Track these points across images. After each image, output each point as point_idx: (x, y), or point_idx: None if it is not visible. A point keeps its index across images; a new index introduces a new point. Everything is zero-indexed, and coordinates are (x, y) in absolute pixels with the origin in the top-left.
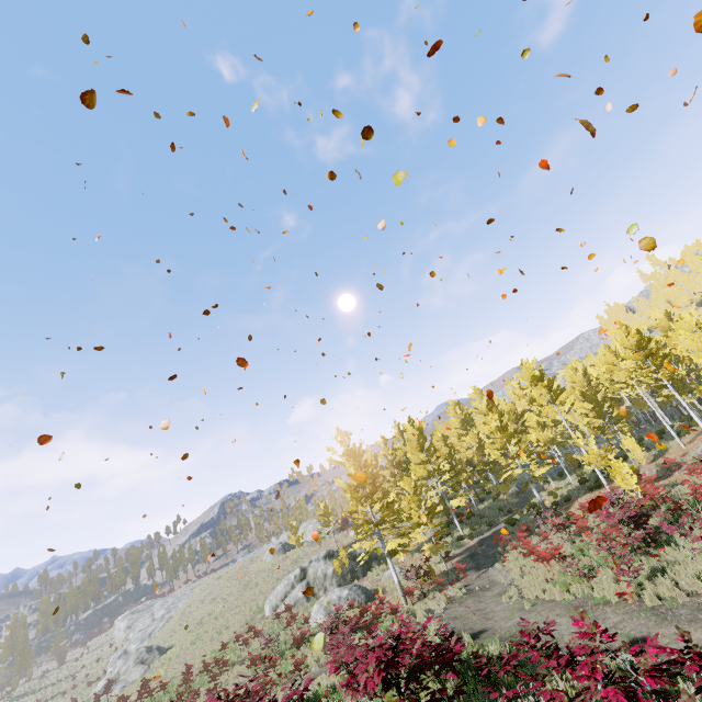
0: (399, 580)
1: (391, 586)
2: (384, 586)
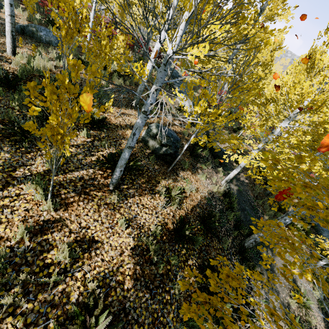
0: None
1: None
2: None
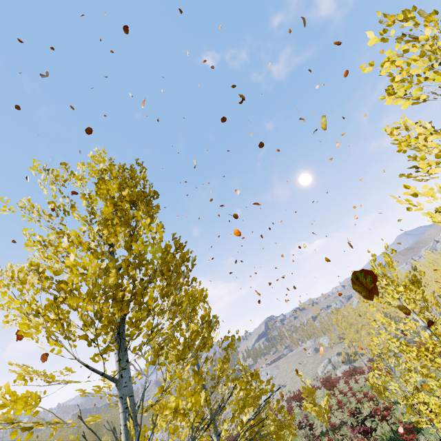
0: (365, 363)
1: (365, 365)
2: (362, 365)
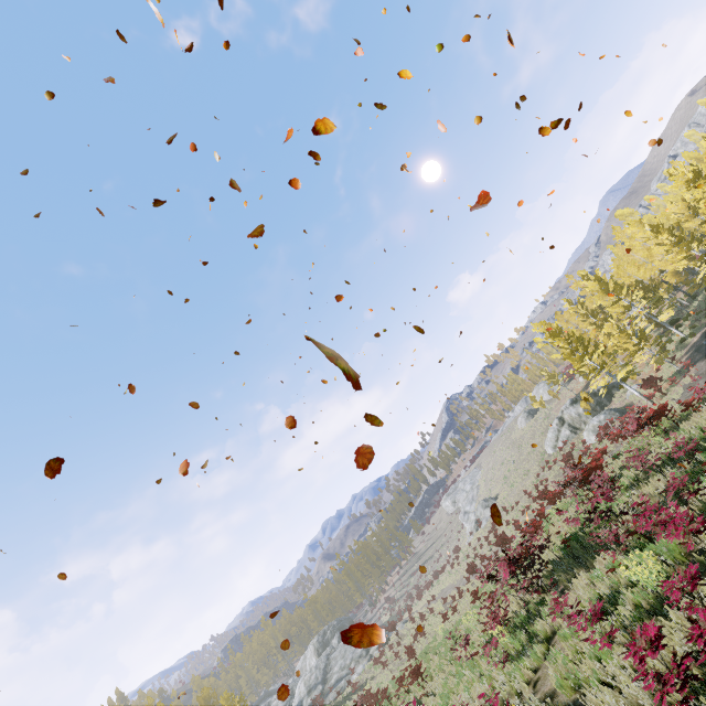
0: (639, 393)
1: (636, 399)
2: (630, 401)
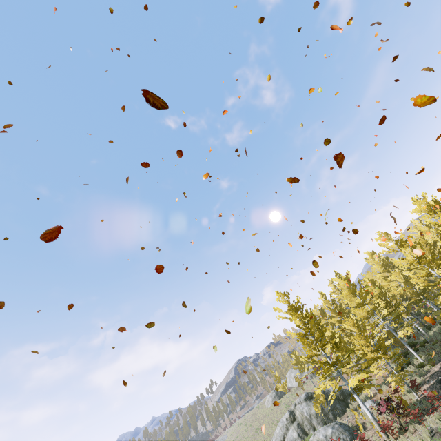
0: (373, 415)
1: (369, 420)
2: (363, 421)
